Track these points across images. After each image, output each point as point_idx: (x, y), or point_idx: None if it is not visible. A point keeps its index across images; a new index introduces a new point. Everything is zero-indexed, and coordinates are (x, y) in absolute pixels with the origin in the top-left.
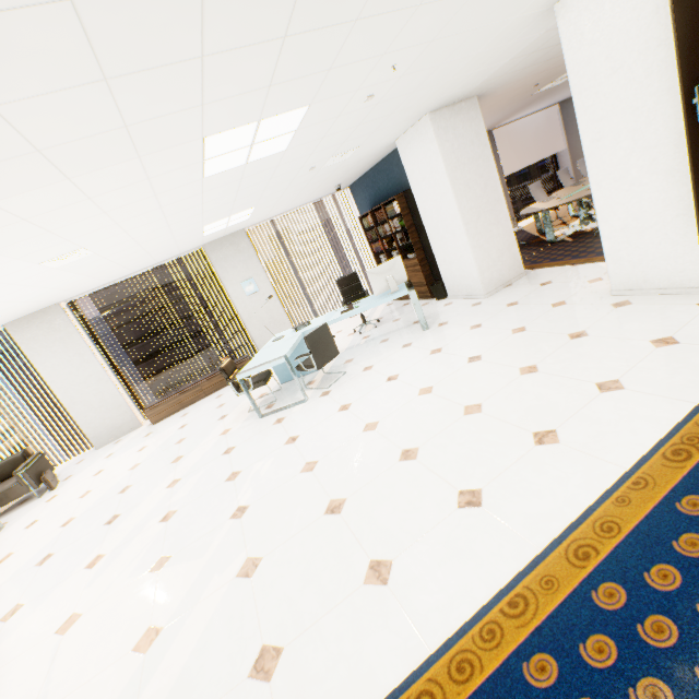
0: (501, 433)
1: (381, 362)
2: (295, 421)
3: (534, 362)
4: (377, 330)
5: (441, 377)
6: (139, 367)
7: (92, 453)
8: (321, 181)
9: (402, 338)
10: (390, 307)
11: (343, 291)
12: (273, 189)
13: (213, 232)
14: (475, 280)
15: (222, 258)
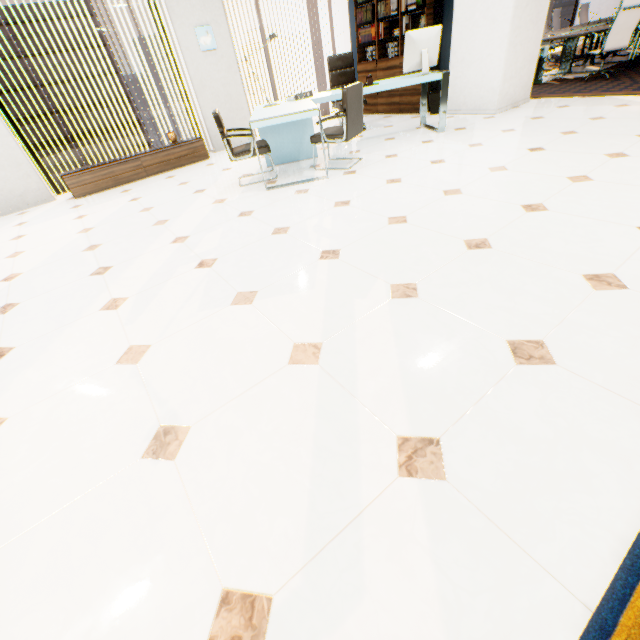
0: (639, 192)
1: (406, 152)
2: (328, 191)
3: (617, 151)
4: (369, 132)
5: (508, 160)
6: None
7: None
8: None
9: (414, 137)
10: (367, 118)
11: (333, 75)
12: None
13: None
14: (493, 89)
15: None
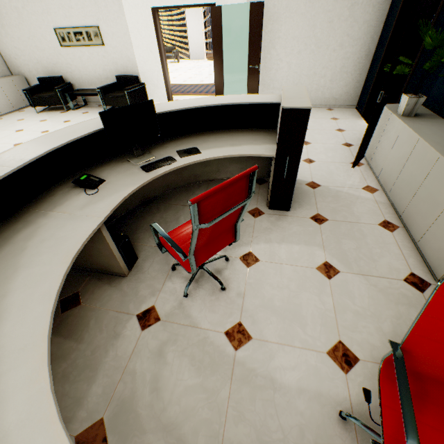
0: None
1: None
2: None
3: None
4: None
5: None
6: None
7: (189, 60)
8: None
9: None
10: None
11: None
12: None
13: None
14: None
15: None
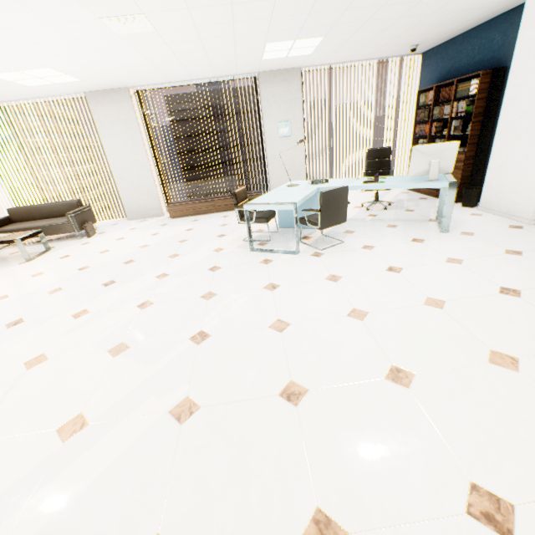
0: None
1: (384, 246)
2: (280, 268)
3: None
4: (386, 212)
5: (458, 295)
6: (184, 172)
7: (124, 222)
8: (405, 28)
9: (413, 230)
10: (404, 195)
11: (369, 162)
12: (354, 14)
13: (272, 57)
14: (529, 200)
15: (270, 91)
